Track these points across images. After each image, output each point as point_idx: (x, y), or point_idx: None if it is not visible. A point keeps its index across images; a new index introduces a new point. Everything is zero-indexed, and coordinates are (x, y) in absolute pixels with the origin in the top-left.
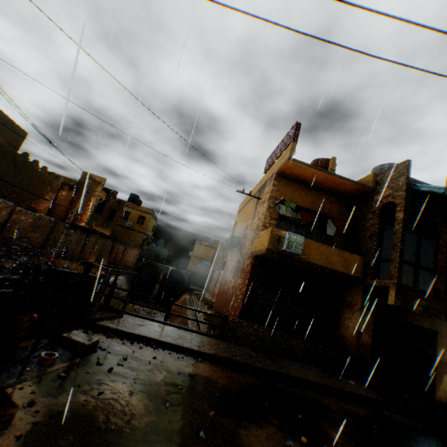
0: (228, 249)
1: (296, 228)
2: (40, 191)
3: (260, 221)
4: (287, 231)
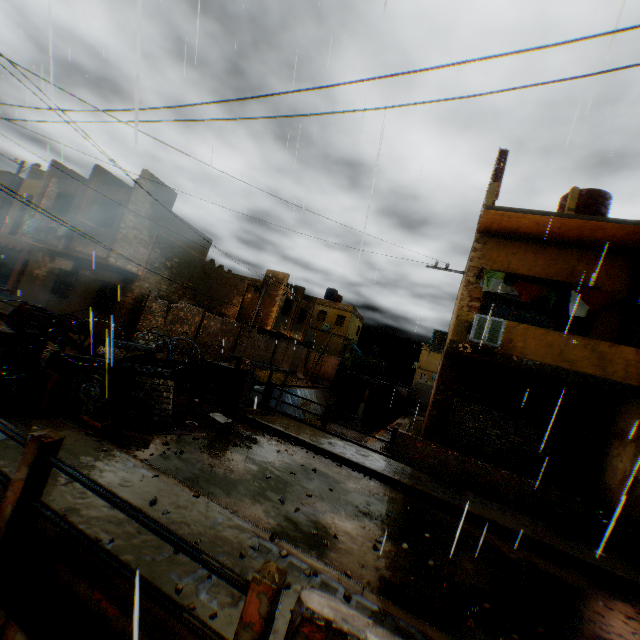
0: (437, 351)
1: (517, 309)
2: (226, 295)
3: (457, 305)
4: (500, 316)
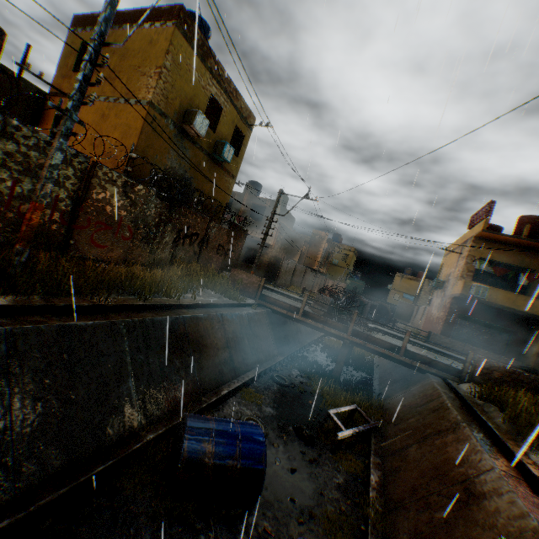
0: (433, 289)
1: (491, 278)
2: (296, 249)
3: (458, 273)
4: (482, 280)
